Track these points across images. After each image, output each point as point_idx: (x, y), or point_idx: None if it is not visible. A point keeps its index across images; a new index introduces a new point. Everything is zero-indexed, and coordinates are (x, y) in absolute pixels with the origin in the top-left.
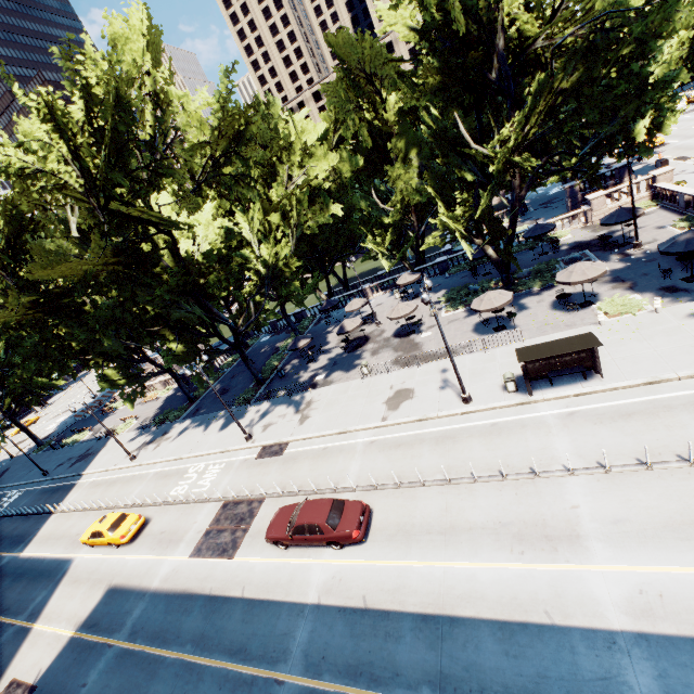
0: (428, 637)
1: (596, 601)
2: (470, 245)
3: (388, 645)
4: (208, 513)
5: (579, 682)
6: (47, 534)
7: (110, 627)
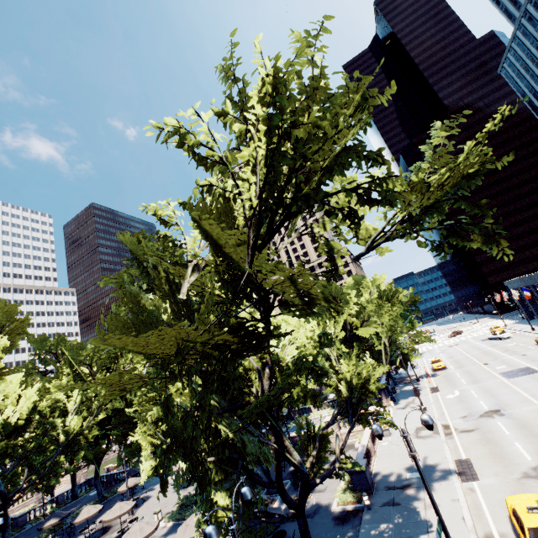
0: None
1: None
2: None
3: None
4: None
5: None
6: None
7: None
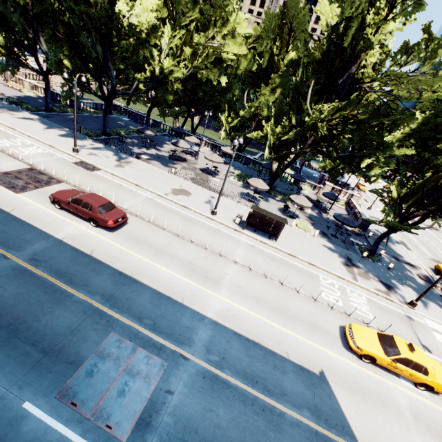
0: (117, 280)
1: (208, 305)
2: (269, 153)
3: (91, 273)
4: (15, 165)
5: (177, 324)
6: None
7: None
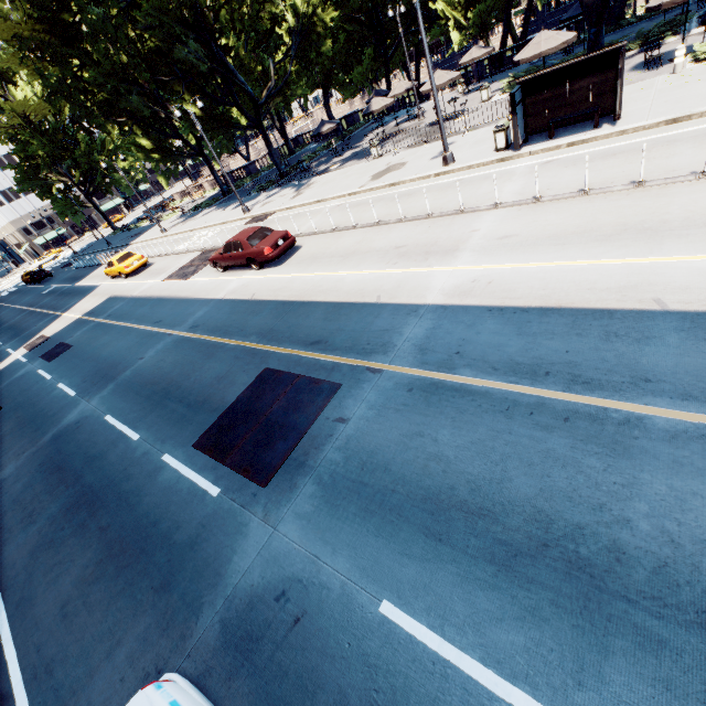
0: (279, 312)
1: (428, 288)
2: None
3: (249, 317)
4: (190, 258)
5: (364, 332)
6: (94, 275)
7: (99, 314)
